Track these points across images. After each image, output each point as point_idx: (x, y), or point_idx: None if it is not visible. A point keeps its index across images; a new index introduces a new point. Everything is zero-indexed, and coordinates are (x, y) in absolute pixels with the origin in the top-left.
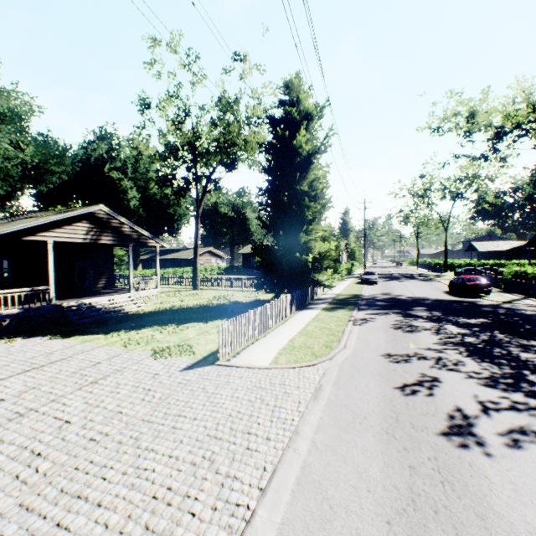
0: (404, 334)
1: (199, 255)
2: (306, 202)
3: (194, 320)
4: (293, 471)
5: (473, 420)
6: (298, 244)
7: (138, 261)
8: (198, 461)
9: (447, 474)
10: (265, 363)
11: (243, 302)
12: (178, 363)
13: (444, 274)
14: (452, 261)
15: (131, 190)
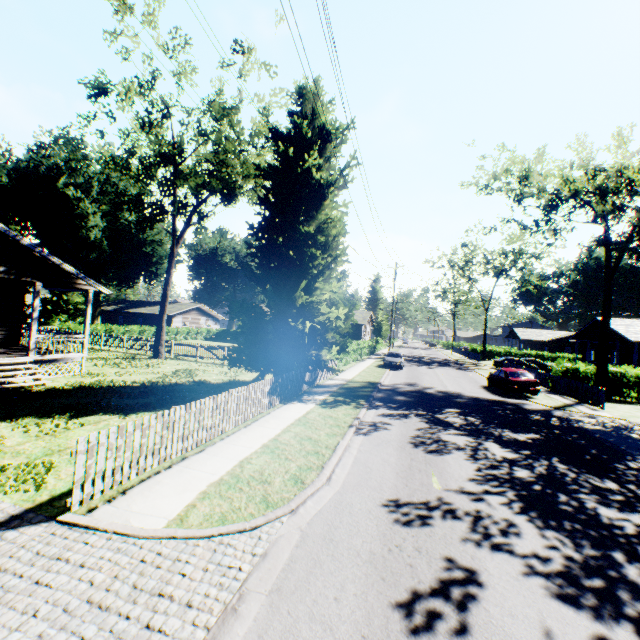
0: (426, 457)
1: (184, 311)
2: (311, 249)
3: (110, 409)
4: None
5: None
6: (295, 307)
7: (97, 312)
8: None
9: None
10: (160, 521)
11: (211, 383)
12: None
13: (482, 362)
14: (491, 348)
15: (93, 216)
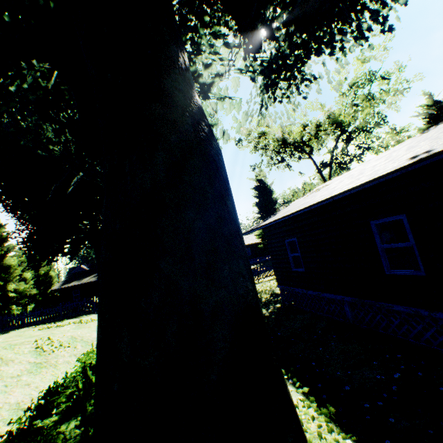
0: None
1: None
2: None
3: None
4: None
5: None
6: None
7: None
8: None
9: None
10: None
11: None
12: None
13: None
14: None
15: None
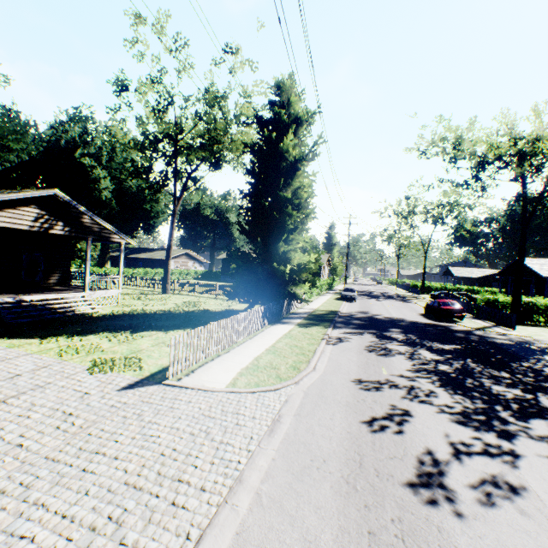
0: (377, 358)
1: (176, 256)
2: (288, 210)
3: (154, 328)
4: (224, 540)
5: (444, 466)
6: (277, 254)
7: (107, 258)
8: (100, 525)
9: (413, 544)
10: (222, 384)
11: (213, 311)
12: (119, 379)
13: (421, 296)
14: (429, 284)
15: (104, 180)
